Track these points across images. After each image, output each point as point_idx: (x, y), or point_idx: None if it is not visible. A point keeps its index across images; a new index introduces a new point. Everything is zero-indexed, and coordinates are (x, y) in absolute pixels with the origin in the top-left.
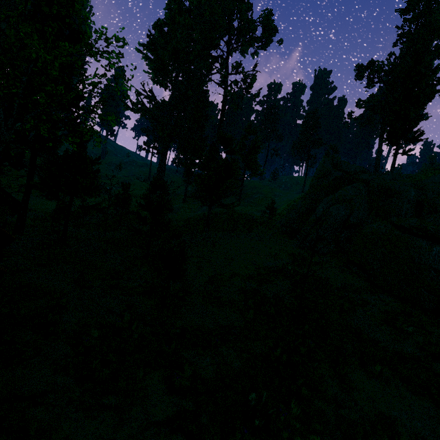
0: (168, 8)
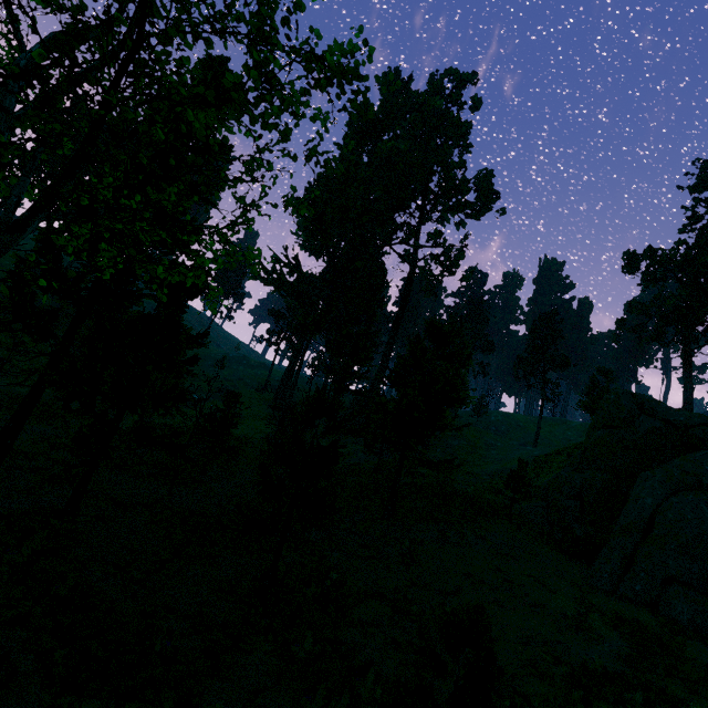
0: (342, 159)
